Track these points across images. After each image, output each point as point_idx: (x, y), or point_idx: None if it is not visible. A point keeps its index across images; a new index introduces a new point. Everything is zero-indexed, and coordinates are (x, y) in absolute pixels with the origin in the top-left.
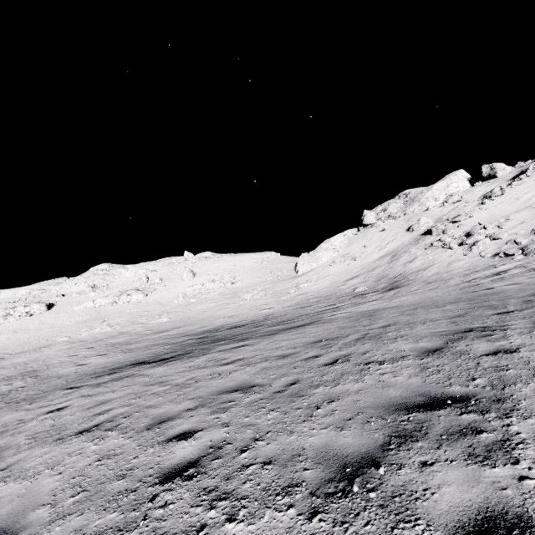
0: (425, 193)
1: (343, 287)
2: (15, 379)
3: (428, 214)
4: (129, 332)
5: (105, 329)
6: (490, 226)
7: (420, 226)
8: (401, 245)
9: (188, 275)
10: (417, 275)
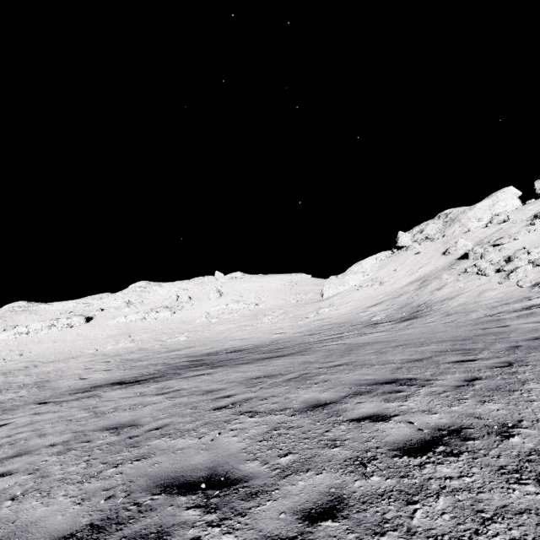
0: (466, 213)
1: (363, 315)
2: (26, 387)
3: (468, 236)
4: (147, 348)
5: (128, 344)
6: (534, 251)
7: (457, 249)
8: (434, 270)
9: (215, 295)
10: (442, 305)
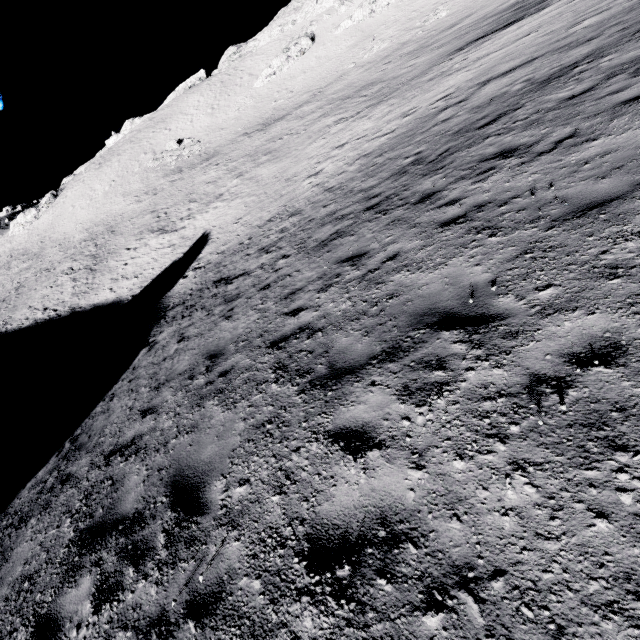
0: None
1: None
2: (366, 88)
3: None
4: (411, 40)
5: (383, 46)
6: None
7: None
8: None
9: None
10: None
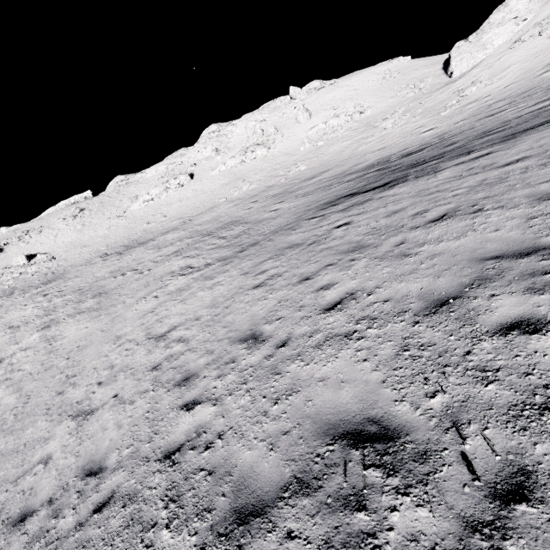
0: None
1: (549, 75)
2: (228, 227)
3: None
4: (276, 185)
5: (251, 187)
6: None
7: None
8: None
9: (304, 116)
10: None
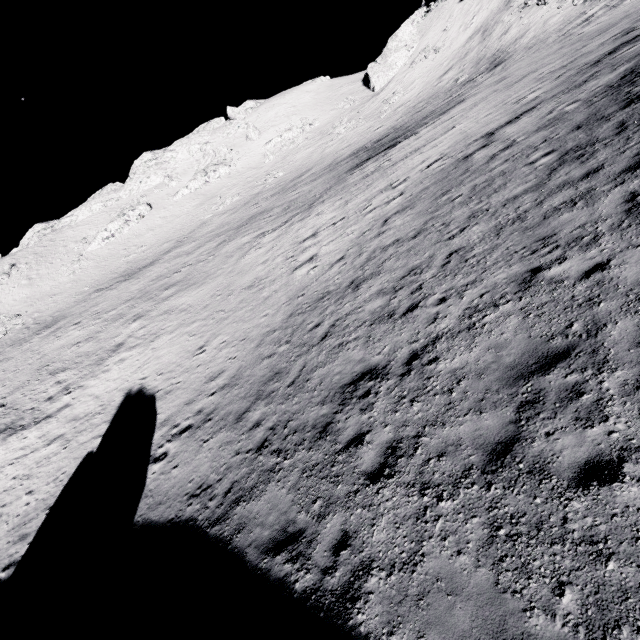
0: None
1: (442, 85)
2: (260, 215)
3: None
4: (263, 191)
5: (235, 199)
6: None
7: None
8: (490, 15)
9: (255, 133)
10: (515, 45)
